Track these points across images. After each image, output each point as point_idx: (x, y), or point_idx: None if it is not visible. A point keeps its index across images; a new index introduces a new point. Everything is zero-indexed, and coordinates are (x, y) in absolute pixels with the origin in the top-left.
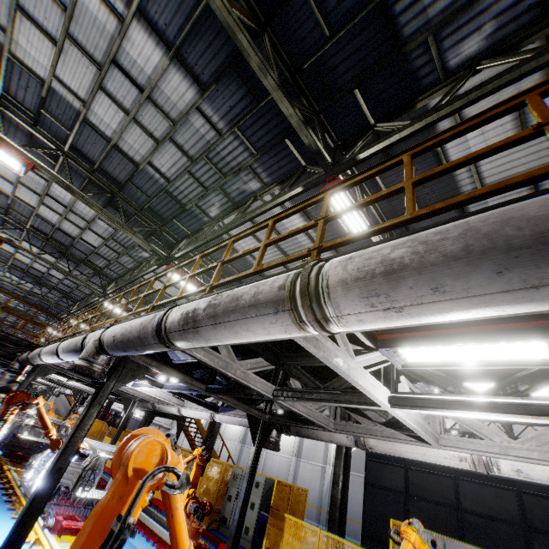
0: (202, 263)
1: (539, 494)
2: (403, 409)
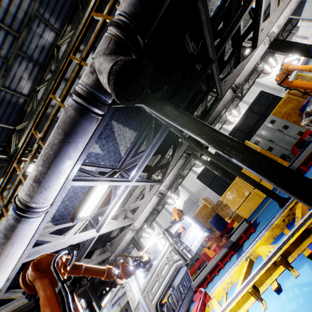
0: None
1: (241, 123)
2: None
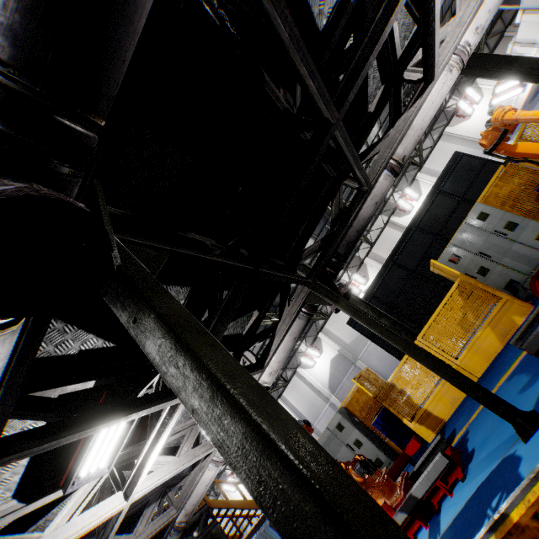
0: None
1: (422, 216)
2: None
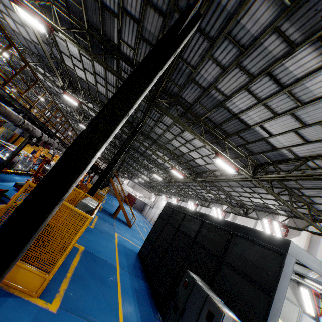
0: (84, 93)
1: (210, 223)
2: None
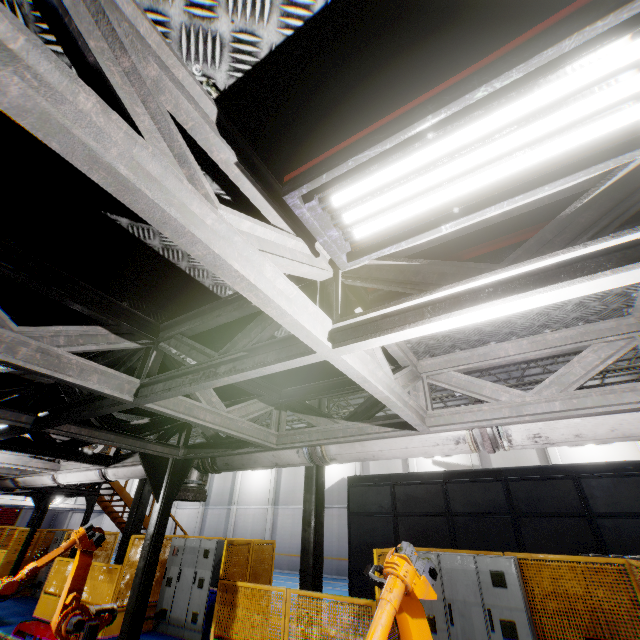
0: None
1: (525, 477)
2: (356, 344)
